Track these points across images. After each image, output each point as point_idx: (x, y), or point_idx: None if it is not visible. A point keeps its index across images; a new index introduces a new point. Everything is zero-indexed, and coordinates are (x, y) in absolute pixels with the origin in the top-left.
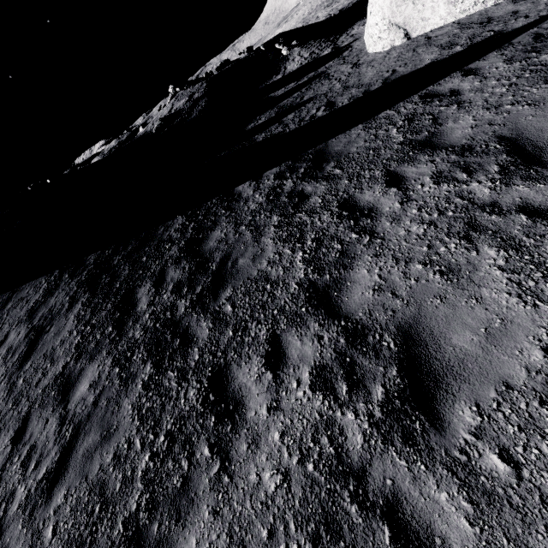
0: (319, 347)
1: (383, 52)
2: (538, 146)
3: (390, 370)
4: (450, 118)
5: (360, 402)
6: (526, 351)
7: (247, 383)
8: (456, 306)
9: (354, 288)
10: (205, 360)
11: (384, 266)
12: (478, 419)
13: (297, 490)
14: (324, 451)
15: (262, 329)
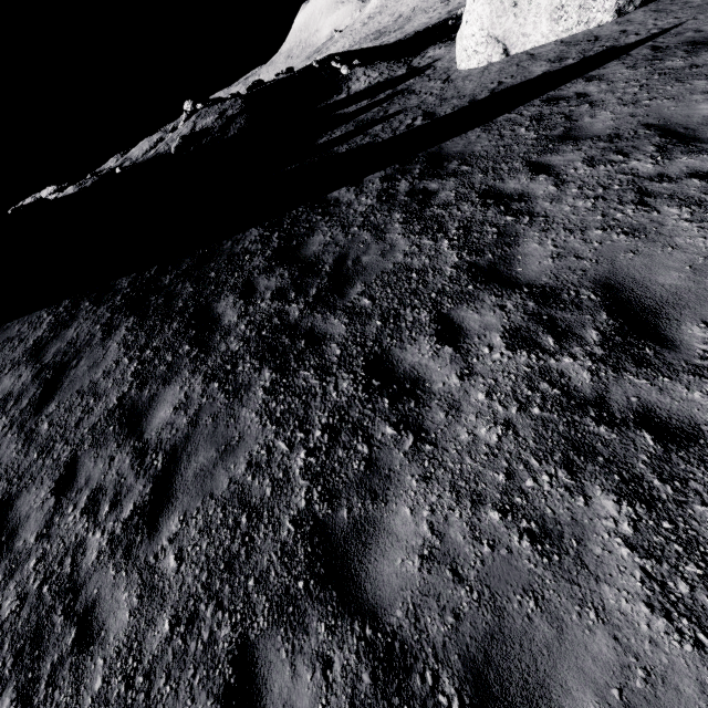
0: (504, 314)
1: (478, 68)
2: (689, 128)
3: (598, 316)
4: (586, 115)
5: (573, 347)
6: None
7: (420, 361)
8: (652, 255)
9: (527, 260)
10: (351, 353)
11: (557, 237)
12: None
13: (527, 432)
14: (548, 394)
15: (421, 312)
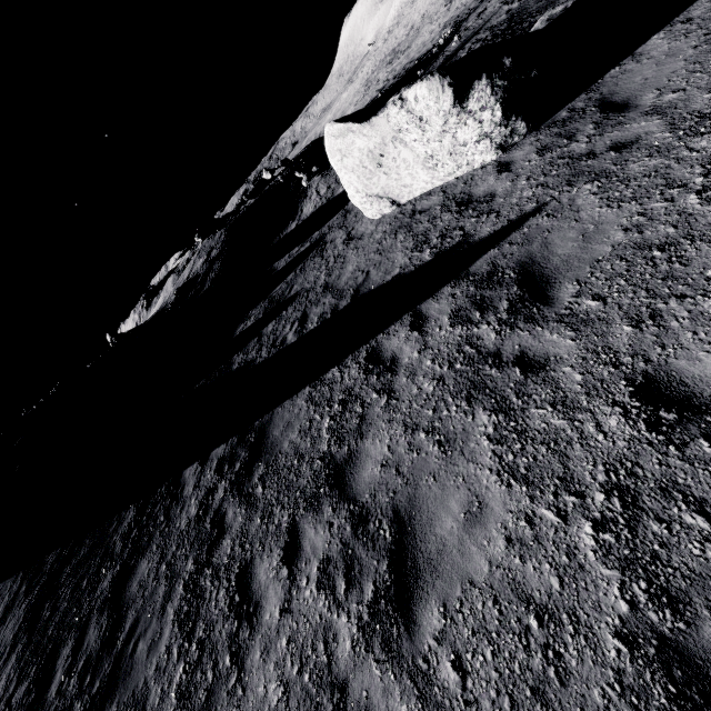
0: None
1: (373, 222)
2: (417, 565)
3: None
4: (373, 427)
5: None
6: None
7: None
8: None
9: None
10: None
11: None
12: None
13: None
14: None
15: None
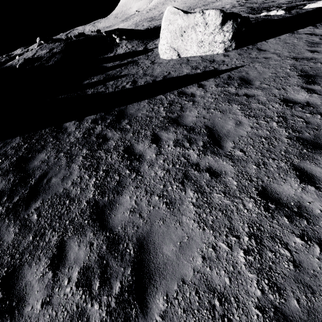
0: (89, 251)
1: (167, 60)
2: (220, 136)
3: (127, 270)
4: (188, 109)
5: (104, 295)
6: (195, 258)
7: (32, 281)
8: (169, 226)
9: (119, 208)
10: (3, 261)
11: (139, 195)
12: (165, 305)
13: None
14: None
15: (55, 235)
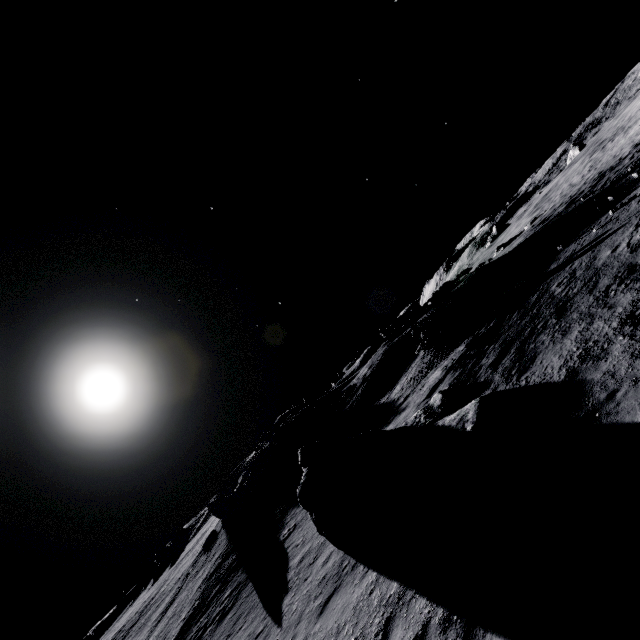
0: None
1: None
2: None
3: None
4: None
5: None
6: None
7: None
8: None
9: None
10: None
11: None
12: None
13: None
14: None
15: None
